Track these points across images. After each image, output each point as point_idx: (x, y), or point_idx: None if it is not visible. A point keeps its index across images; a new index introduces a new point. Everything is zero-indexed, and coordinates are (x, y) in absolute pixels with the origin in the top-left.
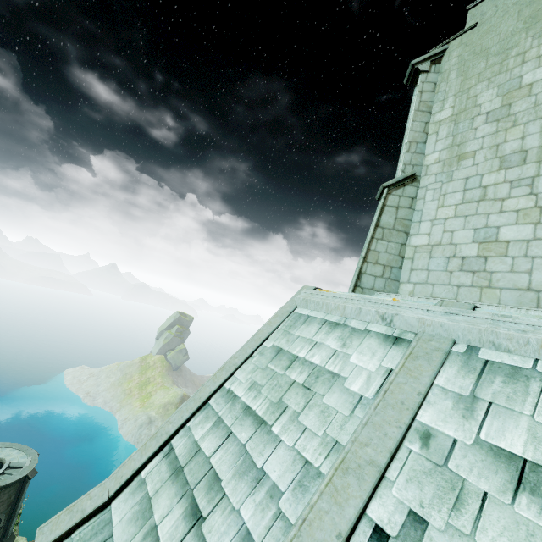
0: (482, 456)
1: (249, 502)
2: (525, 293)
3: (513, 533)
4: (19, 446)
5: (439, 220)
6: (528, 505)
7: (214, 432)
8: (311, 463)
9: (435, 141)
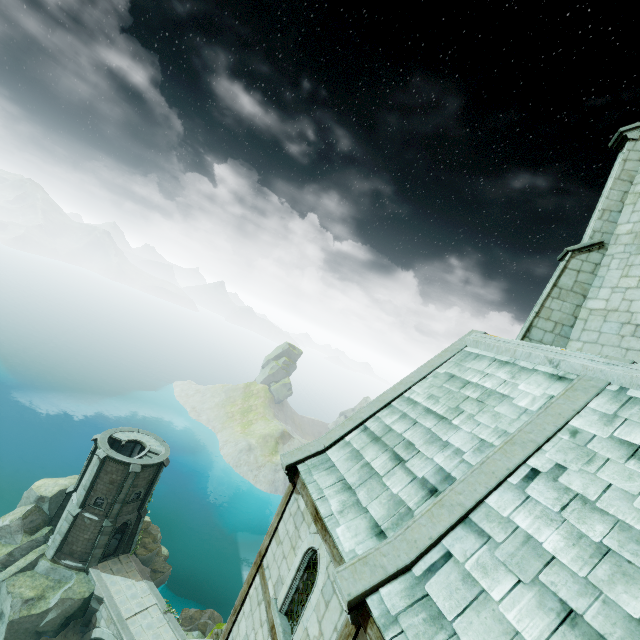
0: (612, 443)
1: (440, 455)
2: None
3: (620, 473)
4: (156, 436)
5: (620, 289)
6: (634, 464)
7: (402, 421)
8: (486, 440)
9: (631, 212)
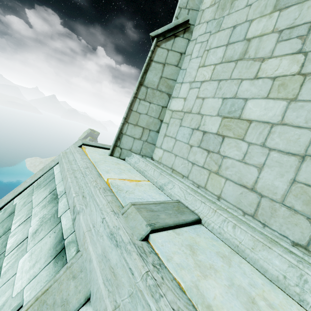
0: None
1: None
2: (247, 193)
3: None
4: None
5: (197, 83)
6: None
7: None
8: None
9: None
